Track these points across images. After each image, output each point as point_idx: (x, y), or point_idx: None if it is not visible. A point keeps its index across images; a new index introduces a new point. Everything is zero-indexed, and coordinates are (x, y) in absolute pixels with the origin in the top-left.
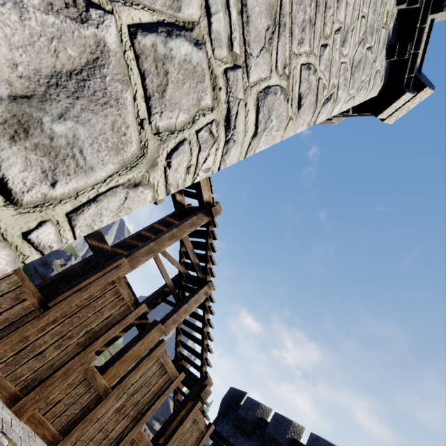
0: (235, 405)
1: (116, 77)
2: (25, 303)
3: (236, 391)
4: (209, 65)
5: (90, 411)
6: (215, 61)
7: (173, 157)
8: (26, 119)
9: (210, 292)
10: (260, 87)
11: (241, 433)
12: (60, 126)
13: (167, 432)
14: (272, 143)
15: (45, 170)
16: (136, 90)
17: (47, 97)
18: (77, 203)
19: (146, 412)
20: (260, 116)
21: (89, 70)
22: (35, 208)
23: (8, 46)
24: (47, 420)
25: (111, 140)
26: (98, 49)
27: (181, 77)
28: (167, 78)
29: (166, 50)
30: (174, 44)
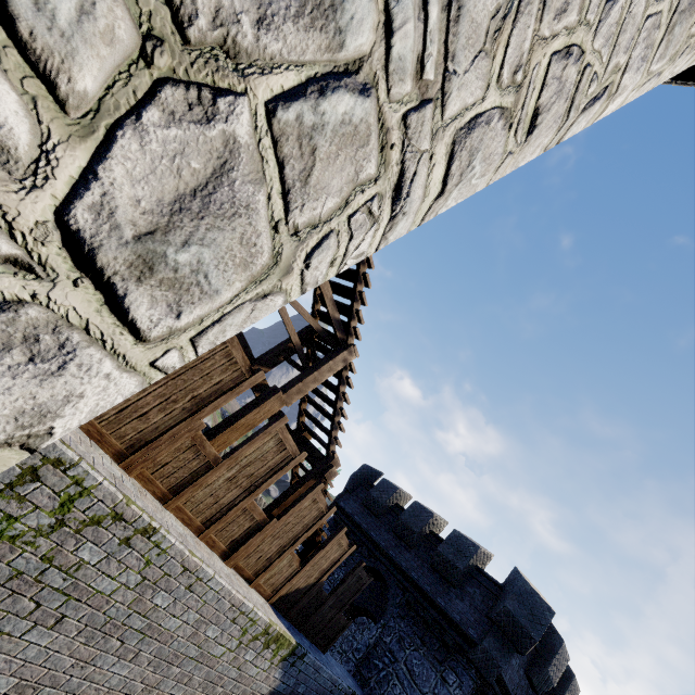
0: (367, 484)
1: (247, 178)
2: None
3: (370, 470)
4: (379, 115)
5: (199, 477)
6: (390, 106)
7: (314, 257)
8: (151, 256)
9: (351, 359)
10: (461, 121)
11: (369, 513)
12: (184, 255)
13: (282, 505)
14: (470, 193)
15: (170, 304)
16: (271, 187)
17: (170, 227)
18: (201, 327)
19: (260, 485)
20: (454, 167)
21: (216, 180)
22: (162, 342)
23: (130, 182)
24: (155, 479)
25: (239, 255)
26: (227, 150)
27: (334, 148)
28: (314, 157)
29: (316, 117)
30: (328, 105)
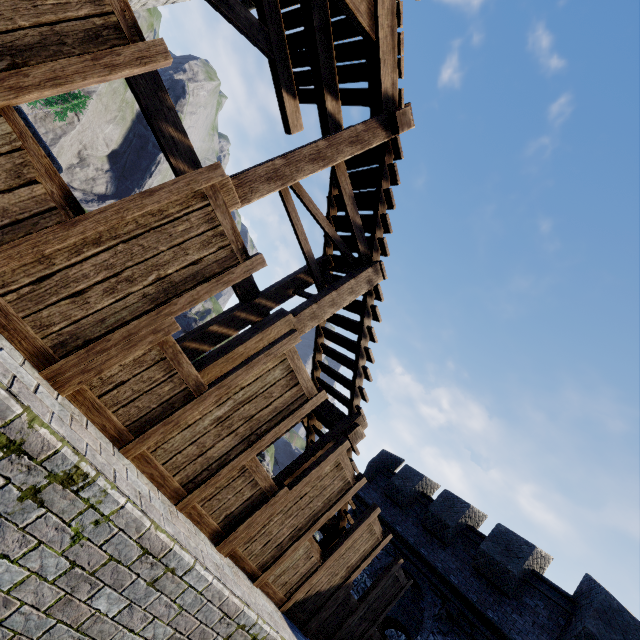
0: (387, 471)
1: None
2: (36, 189)
3: (390, 456)
4: None
5: (174, 411)
6: None
7: None
8: None
9: (377, 281)
10: None
11: (392, 504)
12: None
13: (296, 474)
14: None
15: None
16: None
17: None
18: None
19: (264, 434)
20: None
21: None
22: None
23: None
24: (105, 406)
25: None
26: None
27: None
28: None
29: None
30: None
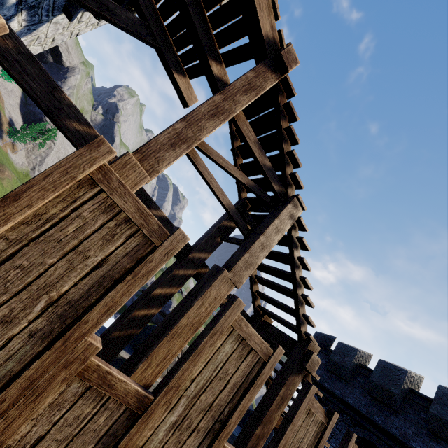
0: (325, 350)
1: None
2: None
3: (323, 336)
4: None
5: (118, 440)
6: None
7: None
8: None
9: (298, 214)
10: None
11: (337, 378)
12: None
13: (265, 419)
14: None
15: None
16: None
17: None
18: None
19: (228, 418)
20: None
21: None
22: None
23: None
24: None
25: None
26: None
27: None
28: None
29: None
30: None
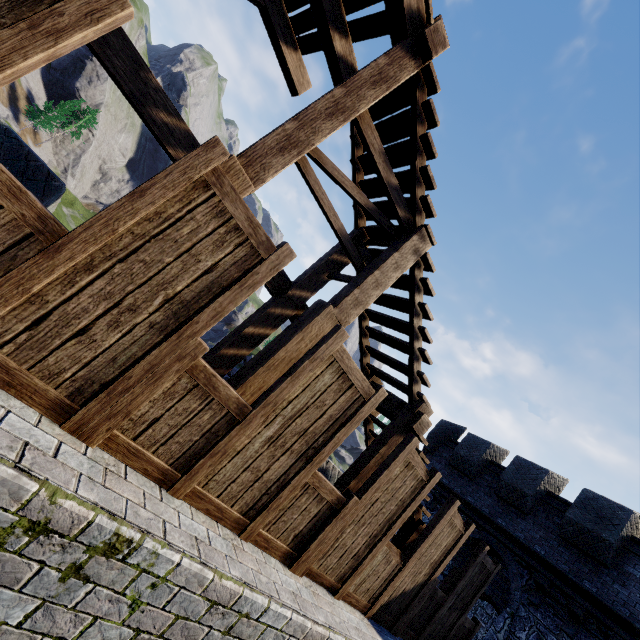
0: (449, 442)
1: None
2: (3, 215)
3: (450, 426)
4: None
5: (219, 439)
6: None
7: None
8: None
9: (424, 249)
10: None
11: (460, 475)
12: None
13: (361, 474)
14: None
15: None
16: None
17: None
18: None
19: (322, 447)
20: None
21: None
22: None
23: None
24: (143, 448)
25: None
26: None
27: None
28: None
29: None
30: None
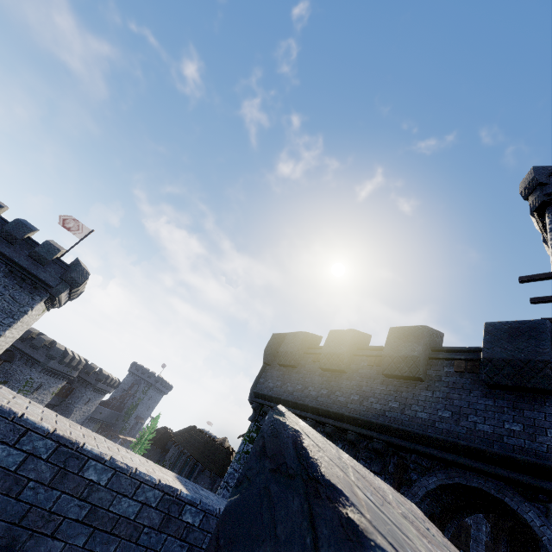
0: None
1: None
2: None
3: None
4: None
5: None
6: None
7: None
8: None
9: None
10: None
11: None
12: None
13: None
14: None
15: None
16: None
17: None
18: None
19: None
20: None
21: None
22: None
23: None
24: None
25: None
26: None
27: None
28: None
29: None
30: None
